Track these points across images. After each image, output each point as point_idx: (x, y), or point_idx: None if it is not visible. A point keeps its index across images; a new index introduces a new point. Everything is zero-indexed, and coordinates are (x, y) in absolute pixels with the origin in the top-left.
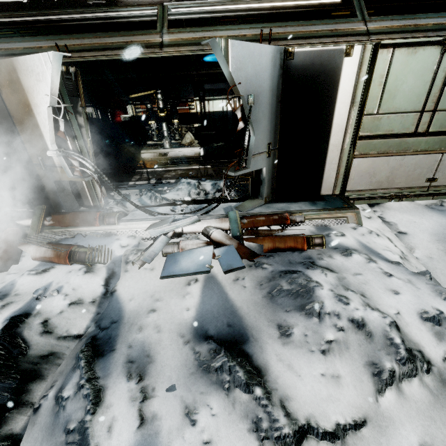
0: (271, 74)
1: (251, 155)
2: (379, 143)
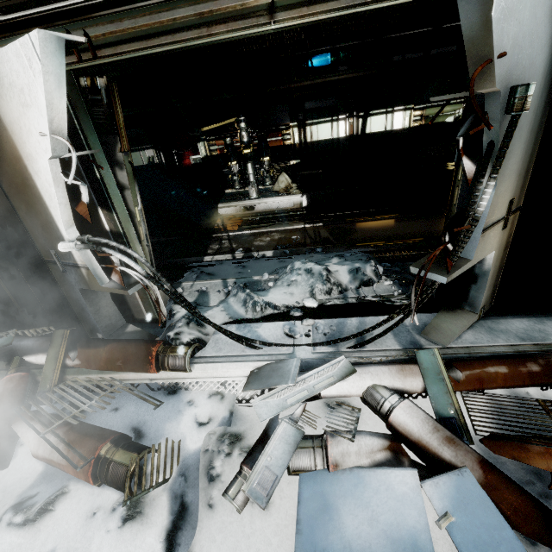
0: None
1: (478, 231)
2: None
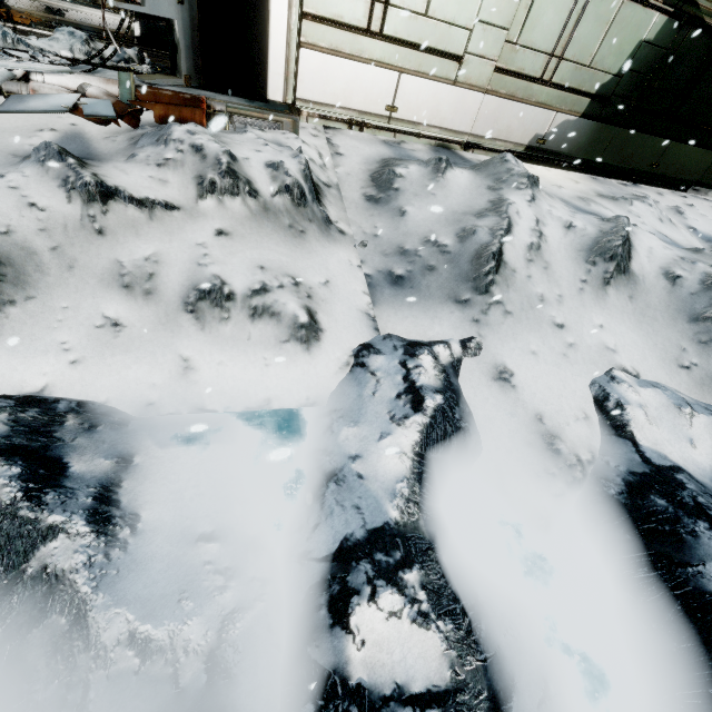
0: None
1: None
2: (329, 32)
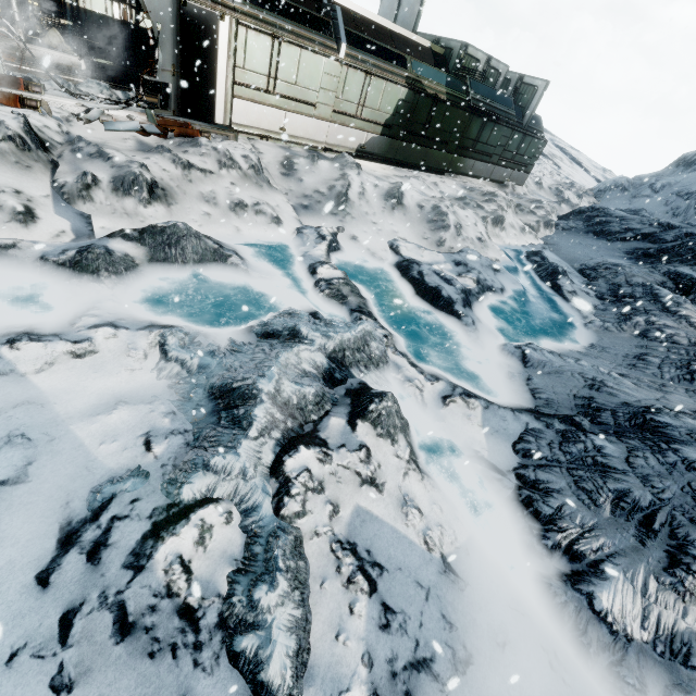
0: (172, 13)
1: (160, 69)
2: (248, 91)
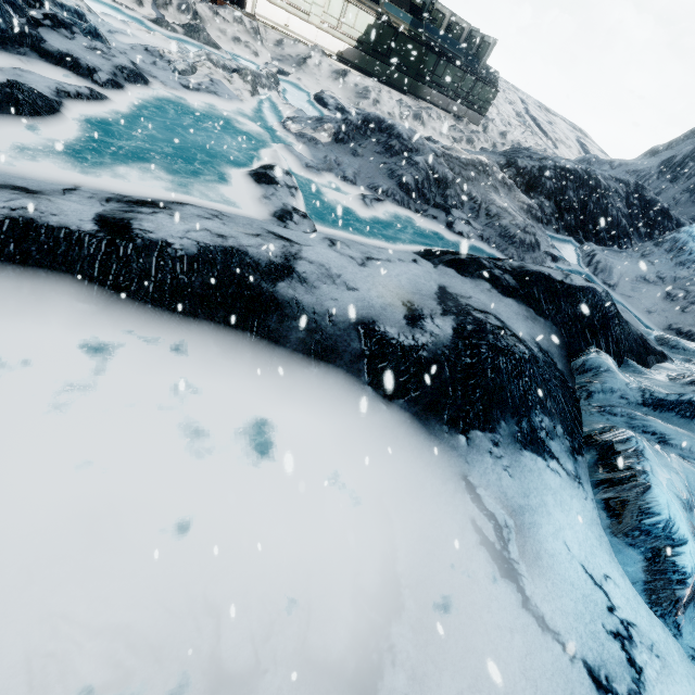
0: None
1: None
2: None
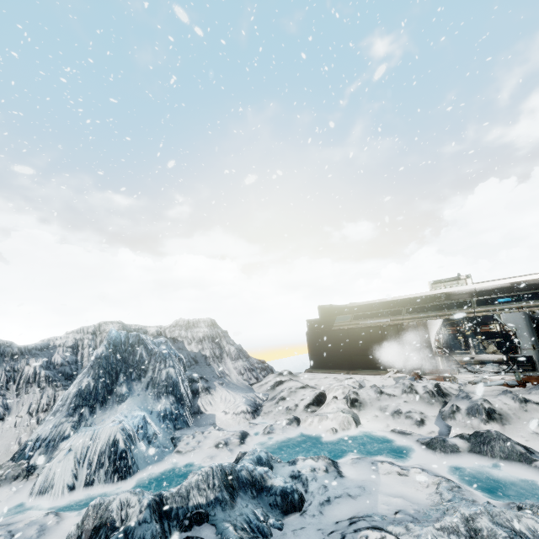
0: (524, 320)
1: (521, 349)
2: None
